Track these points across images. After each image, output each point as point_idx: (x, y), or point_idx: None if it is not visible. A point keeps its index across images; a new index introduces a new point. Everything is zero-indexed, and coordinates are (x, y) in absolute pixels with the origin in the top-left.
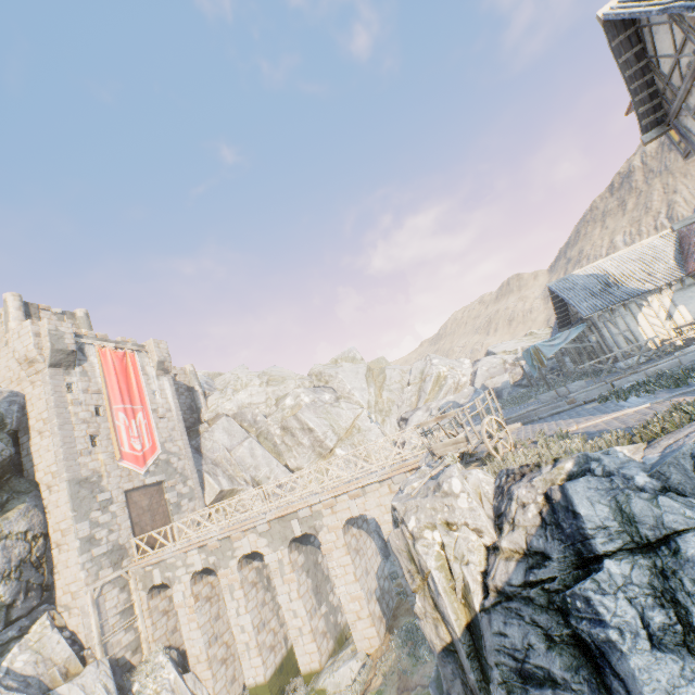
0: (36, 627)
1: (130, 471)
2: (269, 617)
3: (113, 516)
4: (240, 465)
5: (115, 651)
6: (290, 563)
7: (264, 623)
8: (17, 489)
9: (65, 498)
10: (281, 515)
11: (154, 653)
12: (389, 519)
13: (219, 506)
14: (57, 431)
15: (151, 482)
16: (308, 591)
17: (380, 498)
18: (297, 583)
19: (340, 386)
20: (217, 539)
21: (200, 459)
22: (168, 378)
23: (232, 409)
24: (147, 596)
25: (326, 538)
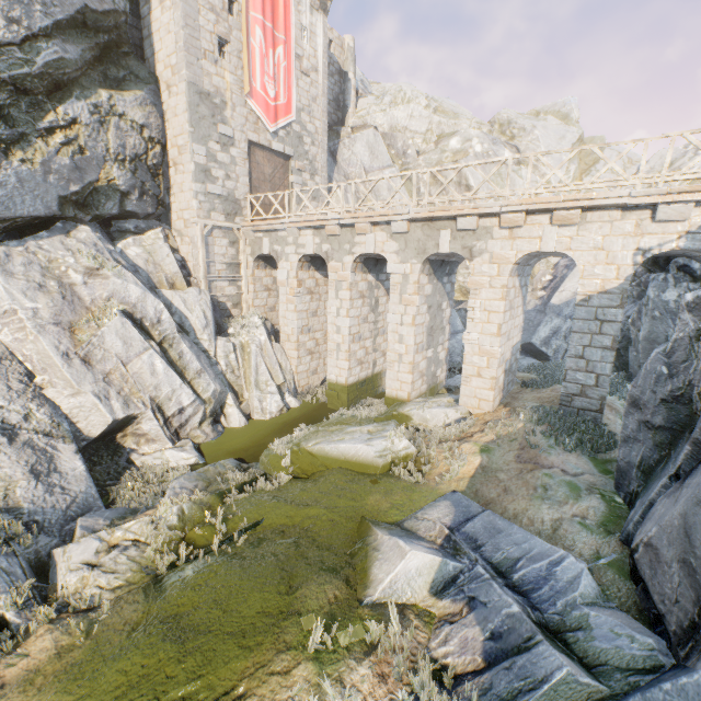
0: (150, 234)
1: (258, 121)
2: (366, 336)
3: (232, 161)
4: (373, 193)
5: (218, 293)
6: (417, 283)
7: (360, 338)
8: (135, 72)
9: (183, 106)
10: (431, 216)
11: (251, 314)
12: (601, 274)
13: (352, 182)
14: (177, 0)
15: (277, 150)
16: (423, 326)
17: (606, 239)
18: (415, 309)
19: (530, 147)
20: (338, 223)
21: (332, 166)
22: (323, 20)
23: (383, 127)
24: (253, 263)
25: (481, 268)
